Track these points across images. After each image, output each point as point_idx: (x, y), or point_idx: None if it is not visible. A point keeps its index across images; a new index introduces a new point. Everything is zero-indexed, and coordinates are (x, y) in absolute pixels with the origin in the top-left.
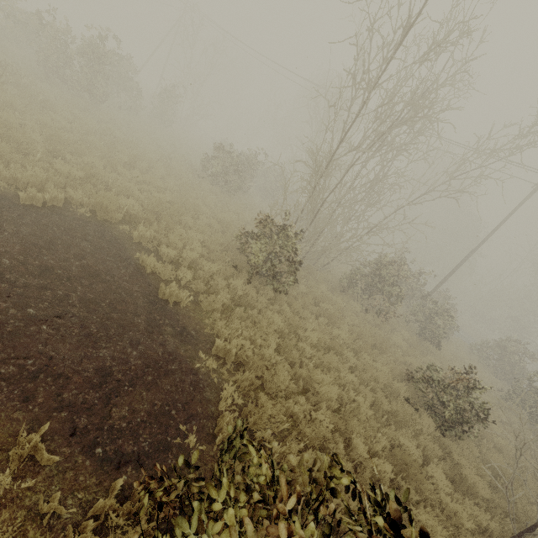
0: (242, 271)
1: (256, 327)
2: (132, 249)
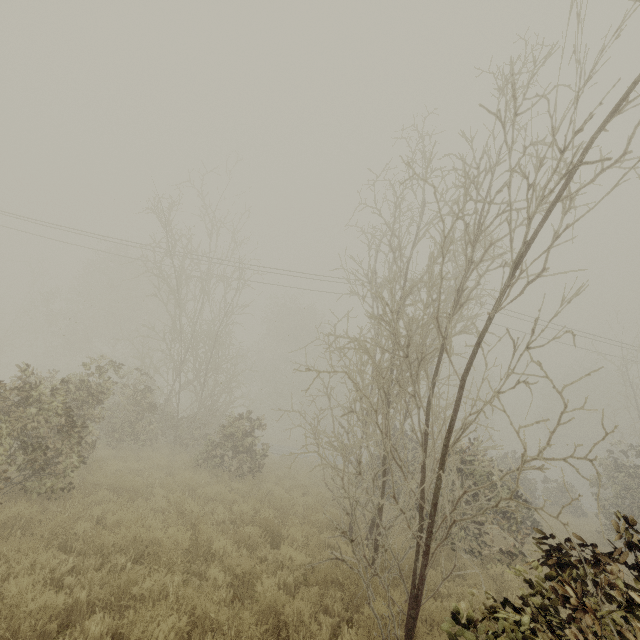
0: None
1: None
2: None
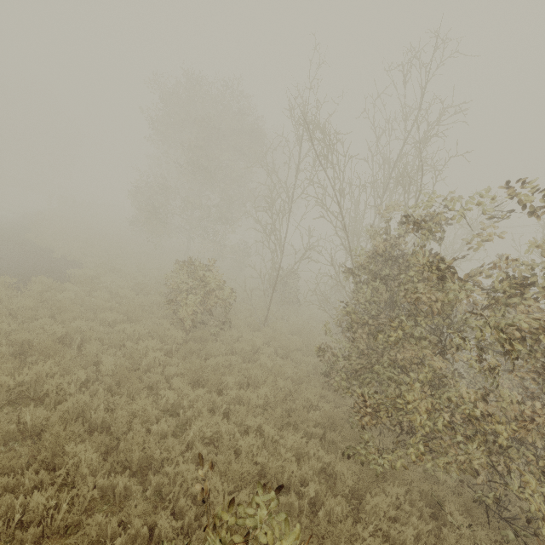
0: None
1: None
2: None
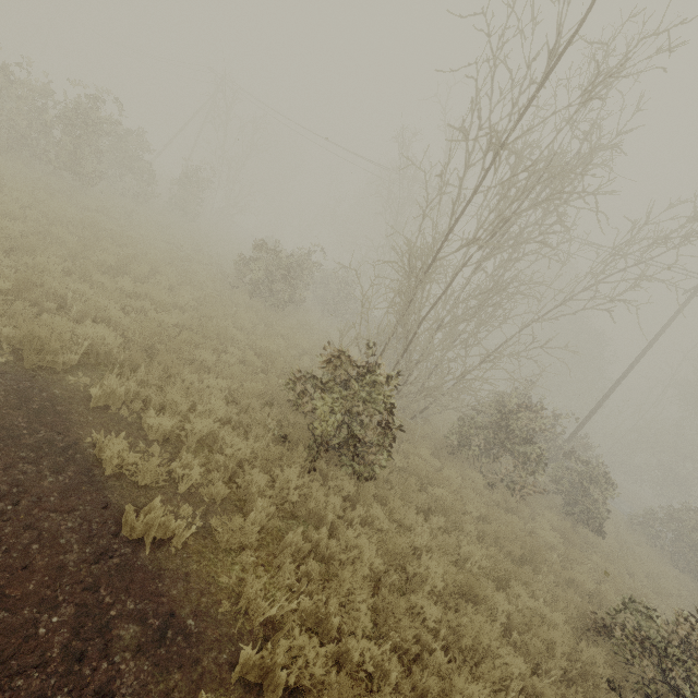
0: (297, 448)
1: (329, 583)
2: (85, 422)
